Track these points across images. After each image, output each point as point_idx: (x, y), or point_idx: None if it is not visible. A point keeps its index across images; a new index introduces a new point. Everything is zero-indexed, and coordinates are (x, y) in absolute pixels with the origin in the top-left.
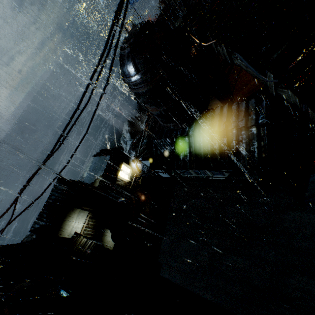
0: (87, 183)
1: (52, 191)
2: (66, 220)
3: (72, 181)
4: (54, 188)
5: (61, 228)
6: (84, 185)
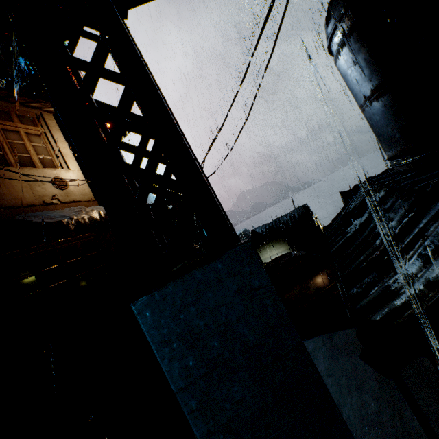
0: (320, 229)
1: (289, 213)
2: (271, 244)
3: (308, 215)
4: (293, 211)
5: (263, 246)
6: (314, 228)
